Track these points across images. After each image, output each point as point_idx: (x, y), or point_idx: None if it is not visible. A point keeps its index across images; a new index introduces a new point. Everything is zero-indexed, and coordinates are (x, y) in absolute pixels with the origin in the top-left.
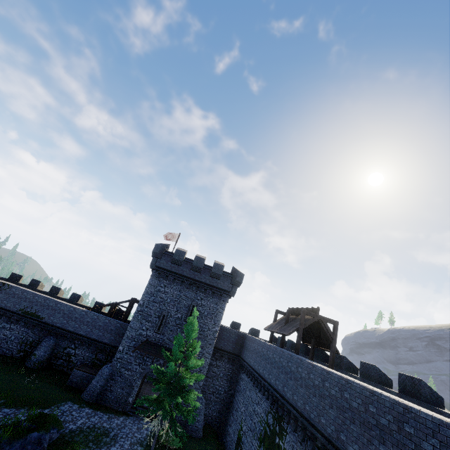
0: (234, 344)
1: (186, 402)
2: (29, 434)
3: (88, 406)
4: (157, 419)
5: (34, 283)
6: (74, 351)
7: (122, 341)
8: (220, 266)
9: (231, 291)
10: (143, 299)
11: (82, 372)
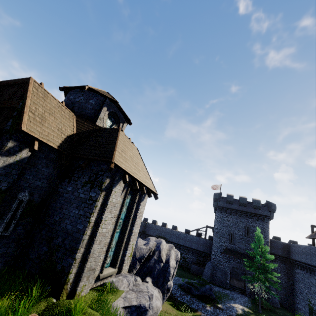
0: (282, 250)
1: (272, 278)
2: (205, 285)
3: (209, 282)
4: (257, 287)
5: (154, 222)
6: (186, 256)
7: (212, 249)
8: (258, 201)
9: (270, 216)
10: (216, 225)
11: (196, 266)
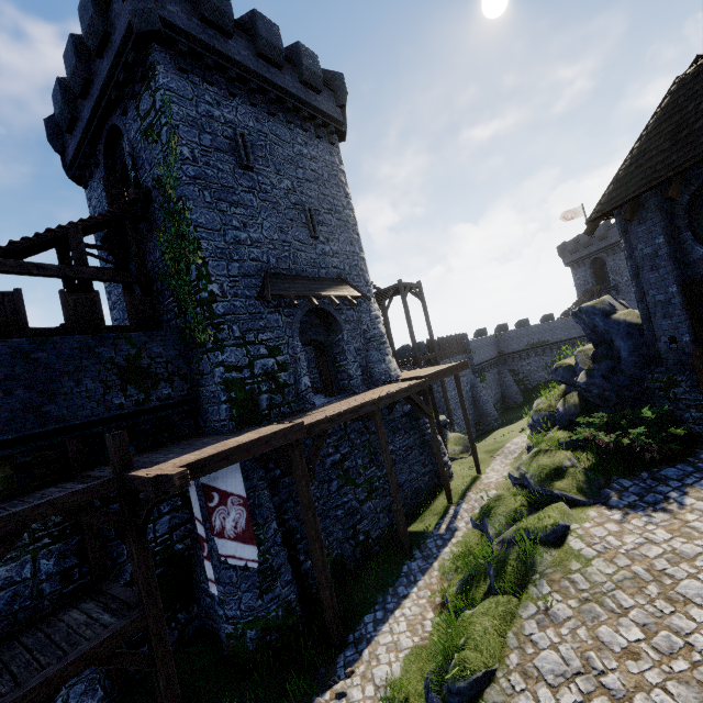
0: None
1: None
2: None
3: None
4: None
5: (482, 332)
6: None
7: None
8: None
9: None
10: None
11: None
